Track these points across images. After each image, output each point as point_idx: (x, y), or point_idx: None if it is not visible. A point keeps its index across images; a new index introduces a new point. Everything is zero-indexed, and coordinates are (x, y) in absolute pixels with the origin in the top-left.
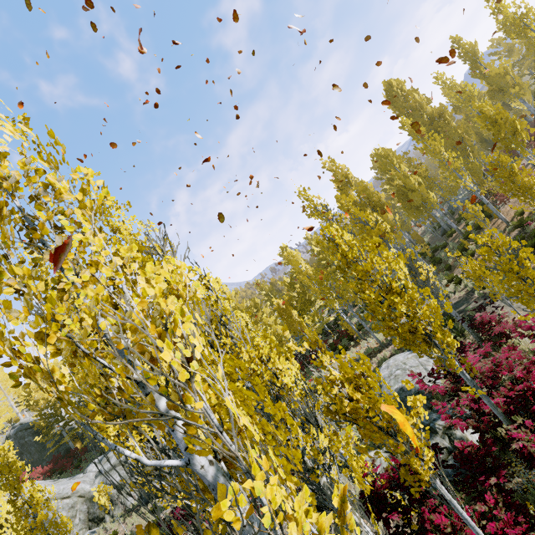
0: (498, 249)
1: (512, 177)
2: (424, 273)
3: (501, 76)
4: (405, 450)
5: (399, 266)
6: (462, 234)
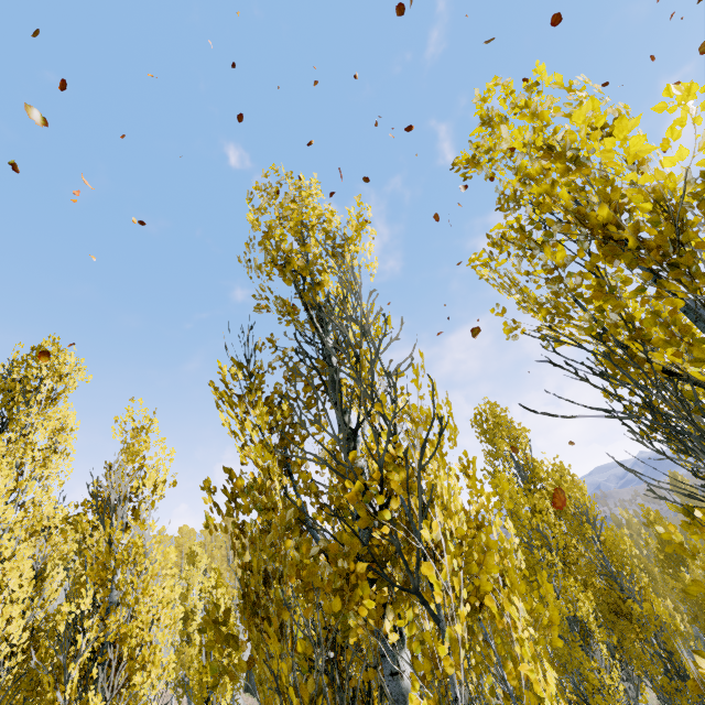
0: None
1: None
2: None
3: None
4: None
5: None
6: None
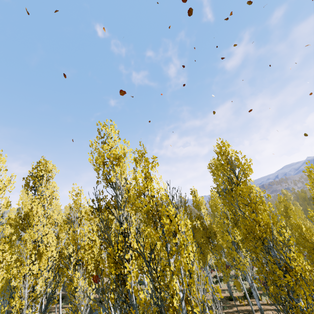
0: None
1: None
2: None
3: None
4: None
5: None
6: None
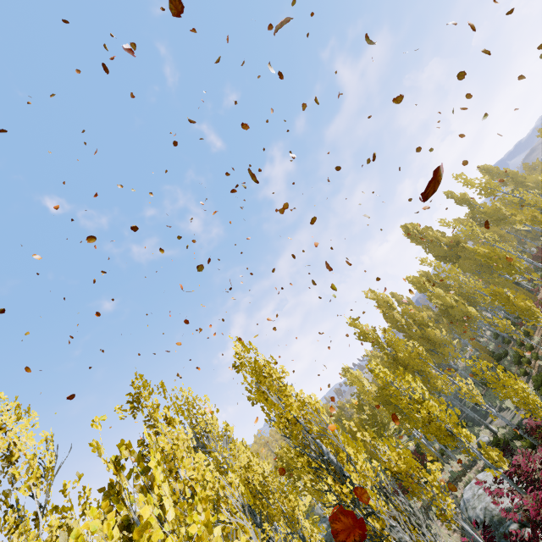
0: (481, 368)
1: (511, 302)
2: (465, 386)
3: (496, 211)
4: (433, 495)
5: (419, 384)
6: (515, 341)
